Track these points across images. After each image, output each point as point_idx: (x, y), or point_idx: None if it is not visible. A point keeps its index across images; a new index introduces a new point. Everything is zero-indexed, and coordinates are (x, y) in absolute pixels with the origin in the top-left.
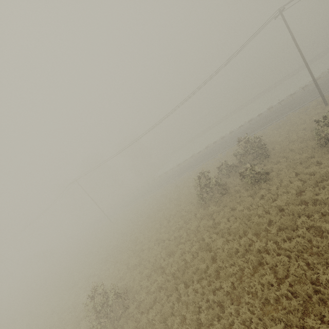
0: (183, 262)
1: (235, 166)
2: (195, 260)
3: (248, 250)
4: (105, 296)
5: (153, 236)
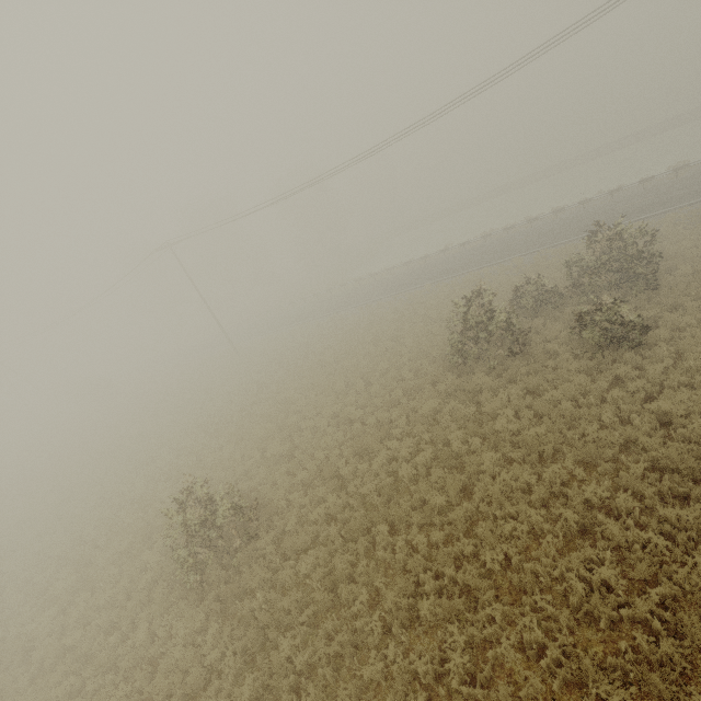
0: (391, 479)
1: (558, 295)
2: (423, 483)
3: (558, 493)
4: (211, 506)
5: (329, 406)
